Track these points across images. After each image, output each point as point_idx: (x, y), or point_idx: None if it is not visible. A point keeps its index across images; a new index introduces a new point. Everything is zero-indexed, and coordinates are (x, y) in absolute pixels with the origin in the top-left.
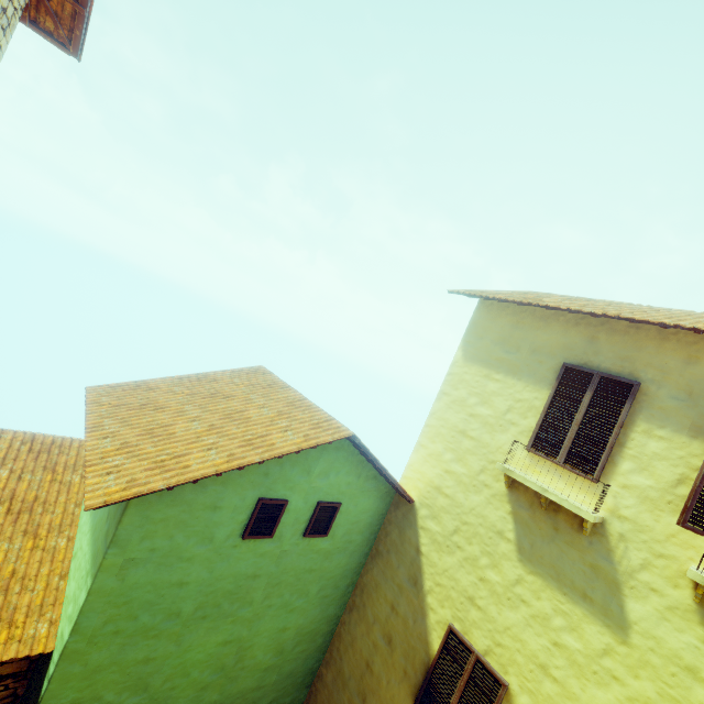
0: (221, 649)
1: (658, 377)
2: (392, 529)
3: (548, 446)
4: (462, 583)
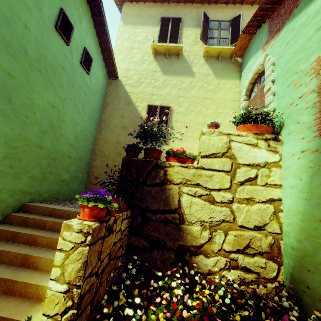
0: (50, 109)
1: (185, 17)
2: (111, 92)
3: (163, 40)
4: (147, 92)
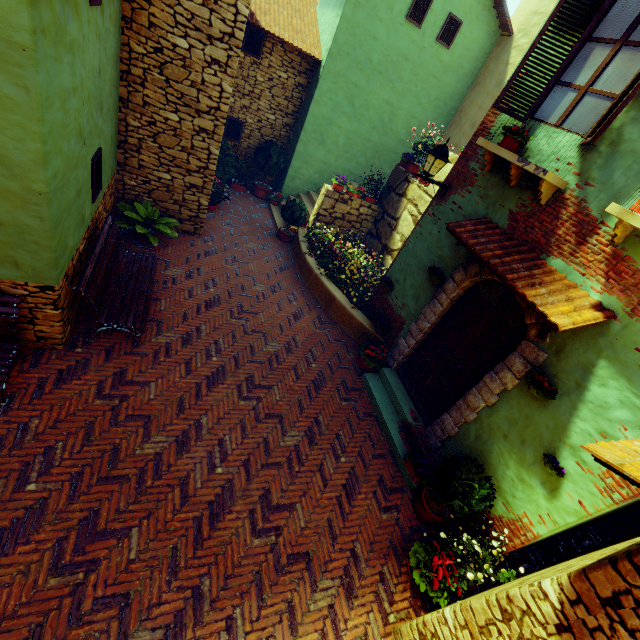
0: (384, 106)
1: None
2: (491, 63)
3: None
4: None
